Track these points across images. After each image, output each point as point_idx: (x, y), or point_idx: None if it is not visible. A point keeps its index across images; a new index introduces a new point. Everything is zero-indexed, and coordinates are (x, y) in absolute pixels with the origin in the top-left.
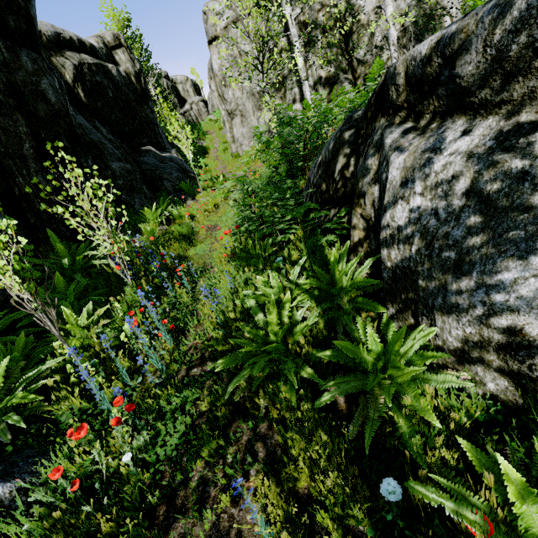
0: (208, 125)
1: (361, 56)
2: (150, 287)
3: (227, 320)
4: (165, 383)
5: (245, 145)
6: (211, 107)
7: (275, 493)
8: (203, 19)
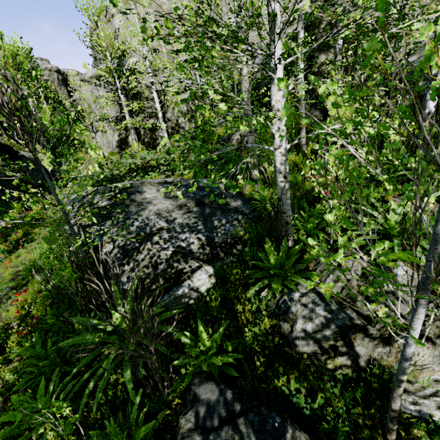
0: None
1: (169, 117)
2: (6, 248)
3: (31, 261)
4: (3, 282)
5: (104, 150)
6: None
7: (21, 295)
8: None
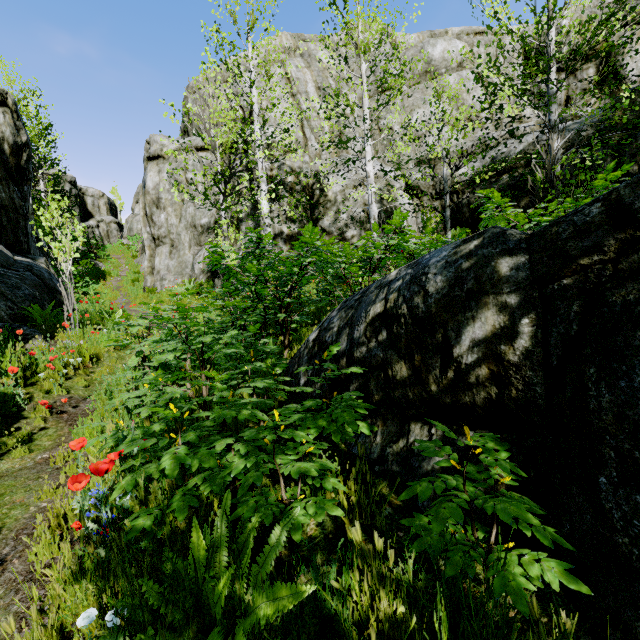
0: (116, 248)
1: (326, 226)
2: None
3: None
4: None
5: (168, 280)
6: (128, 230)
7: None
8: (145, 147)
